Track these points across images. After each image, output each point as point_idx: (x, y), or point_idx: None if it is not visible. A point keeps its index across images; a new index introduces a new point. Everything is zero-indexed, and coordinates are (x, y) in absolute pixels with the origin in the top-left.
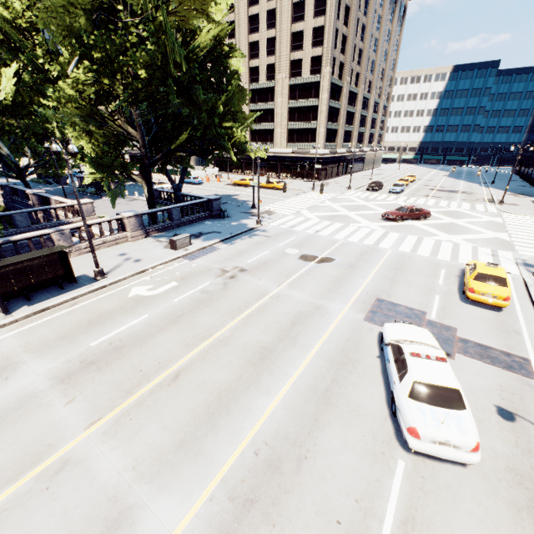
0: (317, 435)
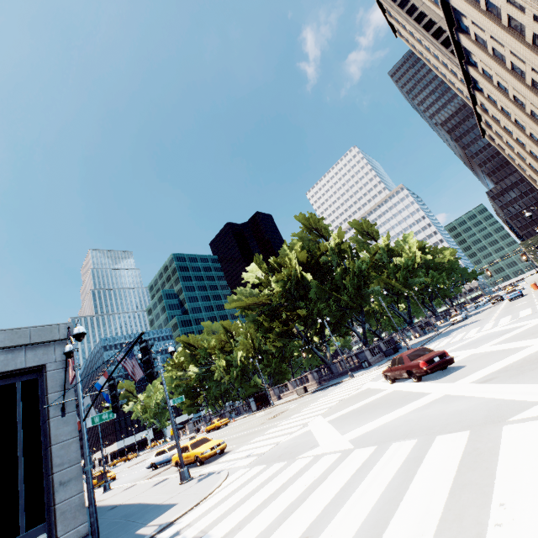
0: None
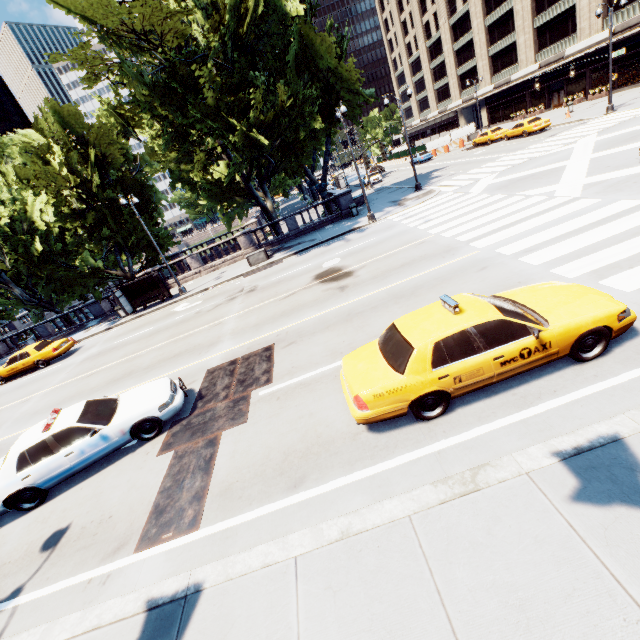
0: None
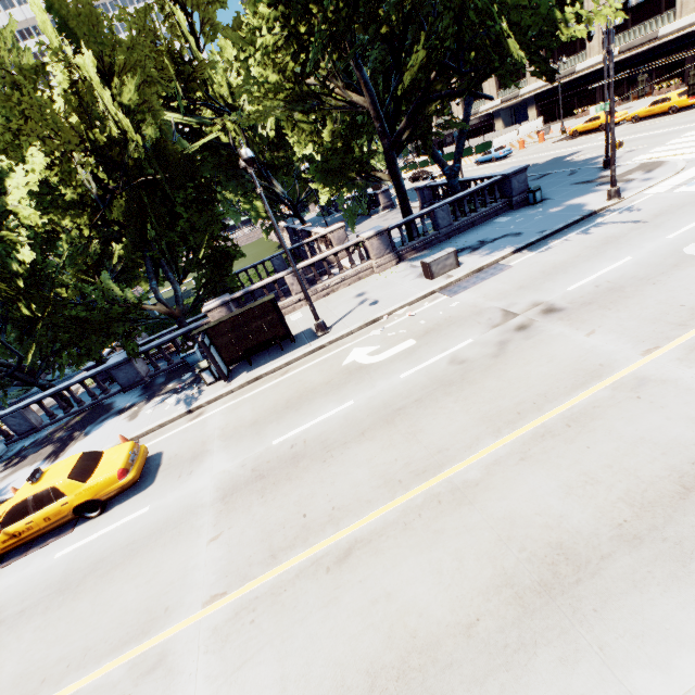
0: None
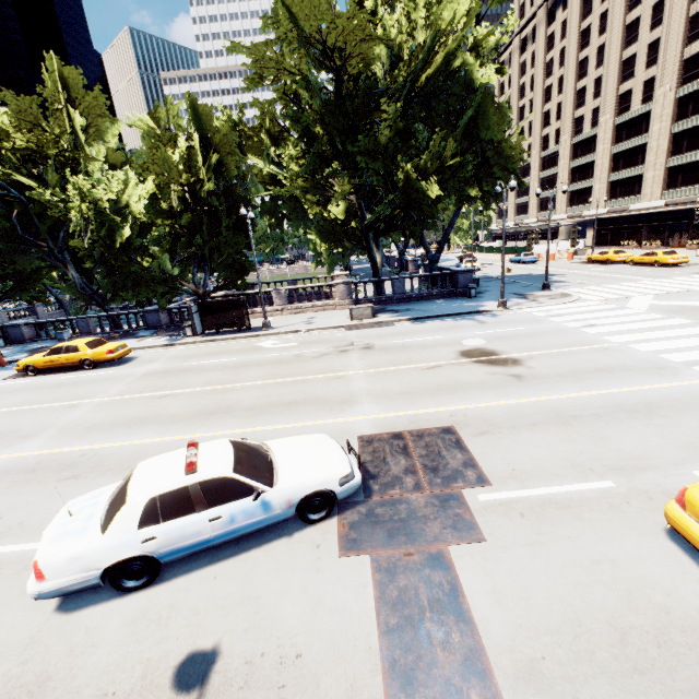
0: (107, 475)
